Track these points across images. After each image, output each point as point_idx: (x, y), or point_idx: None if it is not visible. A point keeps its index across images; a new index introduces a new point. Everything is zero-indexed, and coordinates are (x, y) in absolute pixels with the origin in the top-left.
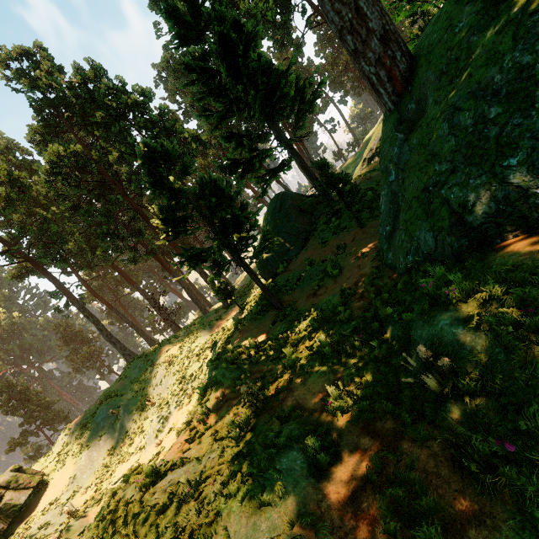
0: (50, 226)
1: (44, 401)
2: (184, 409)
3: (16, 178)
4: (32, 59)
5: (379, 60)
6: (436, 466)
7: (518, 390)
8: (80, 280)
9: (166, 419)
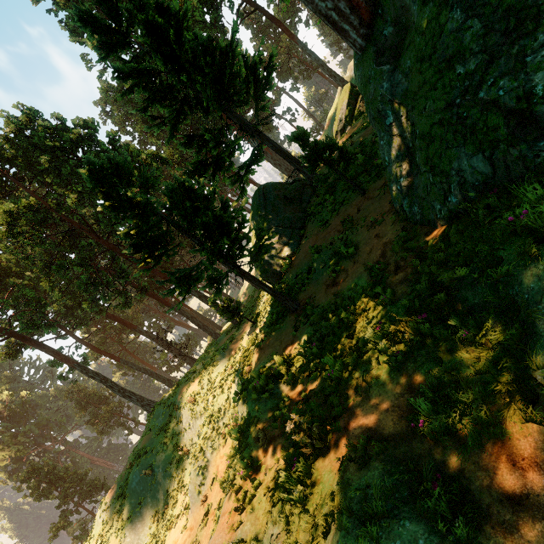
0: (26, 292)
1: (75, 475)
2: (221, 452)
3: None
4: None
5: None
6: None
7: None
8: (77, 339)
9: (205, 469)
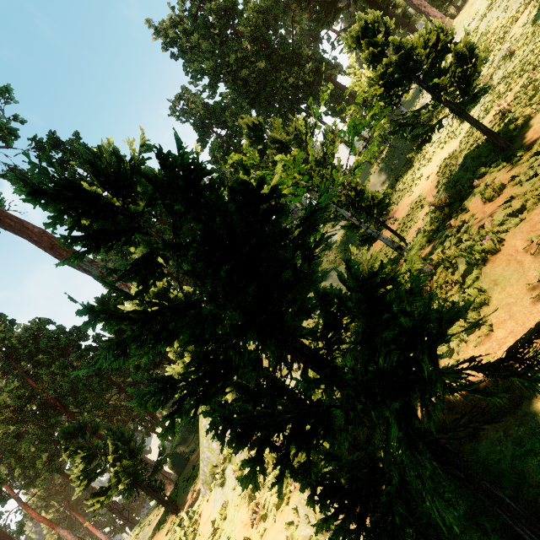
0: None
1: None
2: None
3: None
4: None
5: None
6: None
7: None
8: (20, 503)
9: None
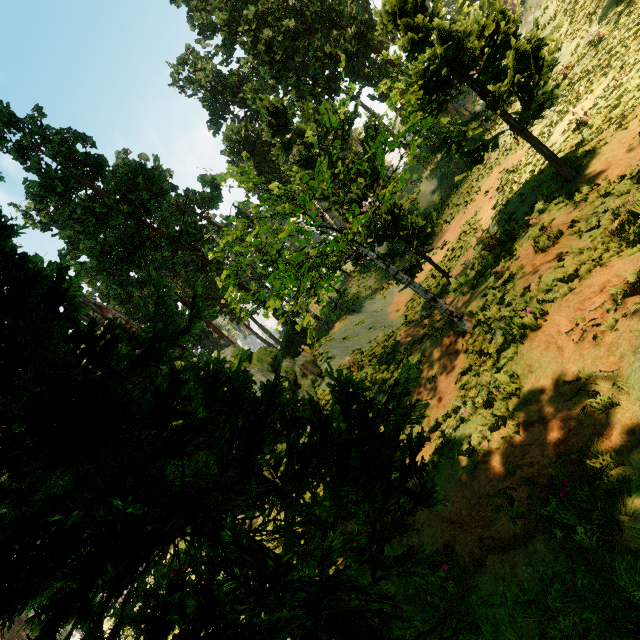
0: None
1: None
2: None
3: None
4: None
5: None
6: None
7: None
8: None
9: None
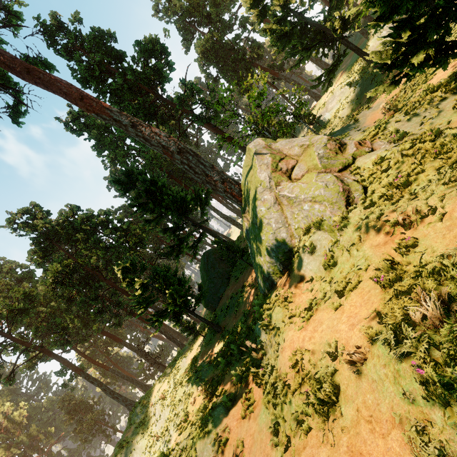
0: (56, 319)
1: None
2: None
3: (28, 294)
4: (30, 213)
5: (225, 191)
6: (257, 387)
7: (269, 348)
8: (79, 353)
9: (169, 442)
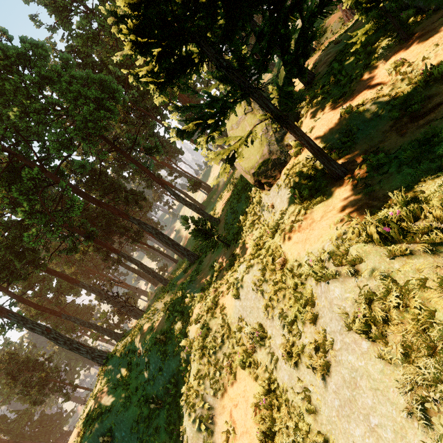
0: None
1: None
2: (230, 393)
3: None
4: None
5: None
6: None
7: None
8: (12, 296)
9: (209, 421)
